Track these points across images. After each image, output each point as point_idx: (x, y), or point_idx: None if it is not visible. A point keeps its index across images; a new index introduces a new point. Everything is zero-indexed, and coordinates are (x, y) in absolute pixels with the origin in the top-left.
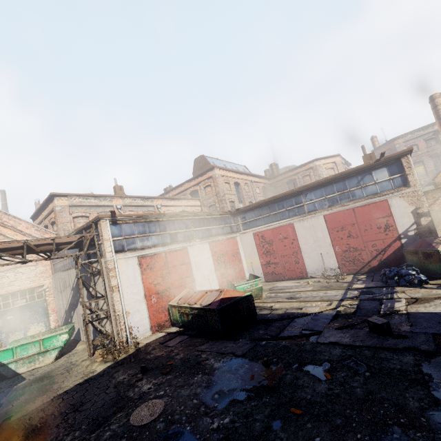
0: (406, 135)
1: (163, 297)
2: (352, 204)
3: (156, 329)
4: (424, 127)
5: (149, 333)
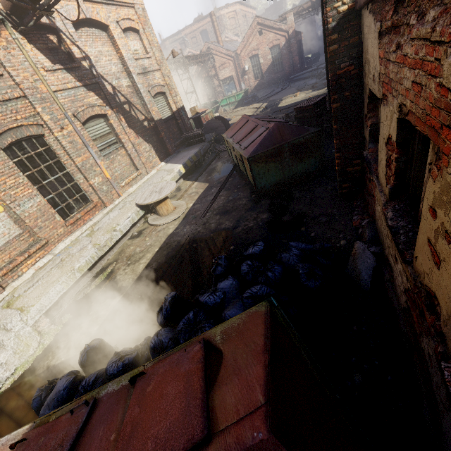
0: (170, 38)
1: None
2: None
3: None
4: (177, 33)
5: None
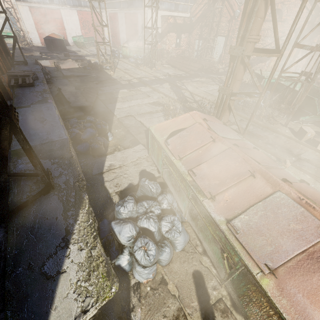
0: None
1: (46, 32)
2: (131, 10)
3: (43, 44)
4: None
5: (41, 44)
